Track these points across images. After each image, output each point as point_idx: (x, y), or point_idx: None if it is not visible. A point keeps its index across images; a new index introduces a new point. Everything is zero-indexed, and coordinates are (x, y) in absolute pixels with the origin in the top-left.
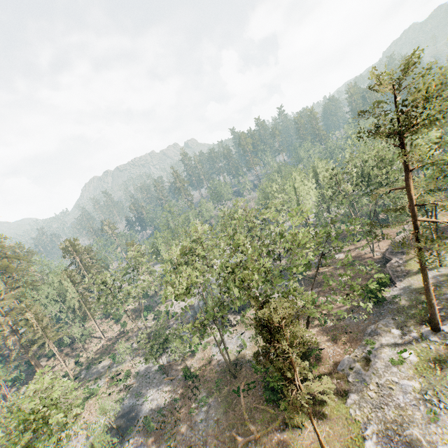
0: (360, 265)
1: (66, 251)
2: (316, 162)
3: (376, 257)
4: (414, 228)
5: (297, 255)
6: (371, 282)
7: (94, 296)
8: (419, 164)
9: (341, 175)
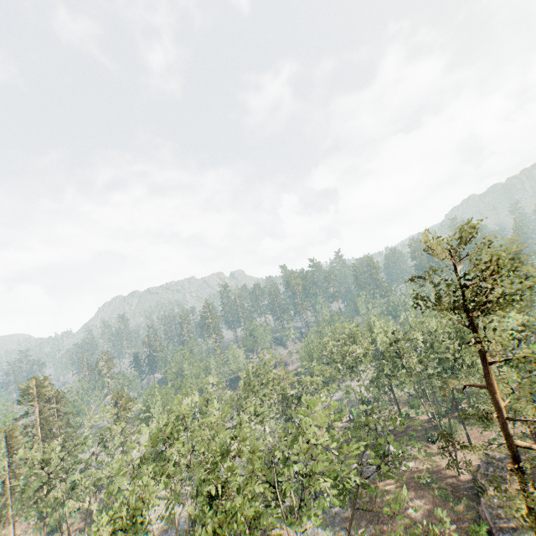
0: (440, 490)
1: (25, 394)
2: (372, 320)
3: (463, 477)
4: (512, 458)
5: (320, 484)
6: (459, 529)
7: (21, 483)
8: (499, 357)
9: (402, 343)
